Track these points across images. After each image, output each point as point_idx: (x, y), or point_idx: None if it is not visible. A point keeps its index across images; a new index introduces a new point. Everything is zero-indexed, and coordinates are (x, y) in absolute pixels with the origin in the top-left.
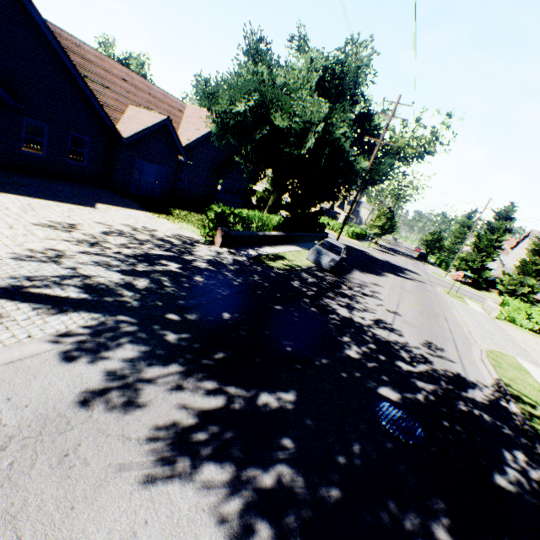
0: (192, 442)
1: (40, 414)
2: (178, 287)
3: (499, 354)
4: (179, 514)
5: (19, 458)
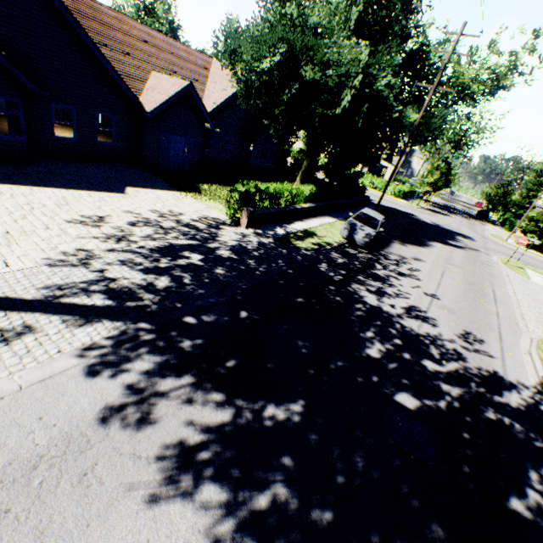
0: (196, 460)
1: (66, 433)
2: (198, 284)
3: None
4: (177, 534)
5: (48, 477)
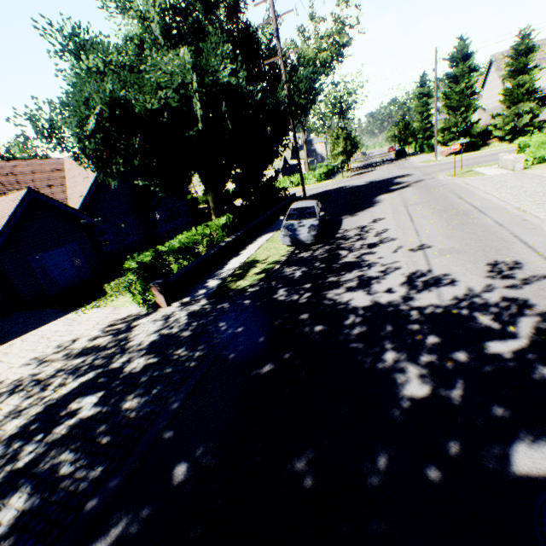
0: None
1: None
2: (88, 460)
3: None
4: None
5: None
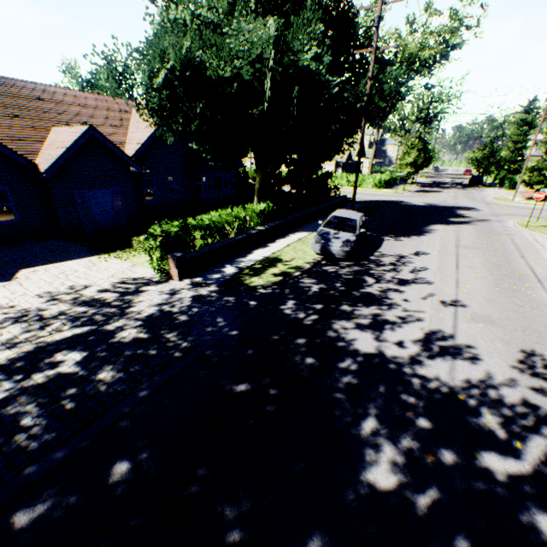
0: None
1: None
2: (47, 420)
3: None
4: None
5: None
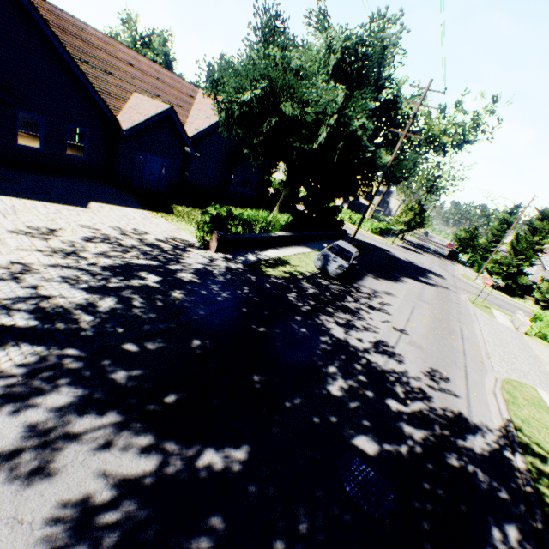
0: (98, 525)
1: None
2: (149, 307)
3: (517, 385)
4: None
5: None
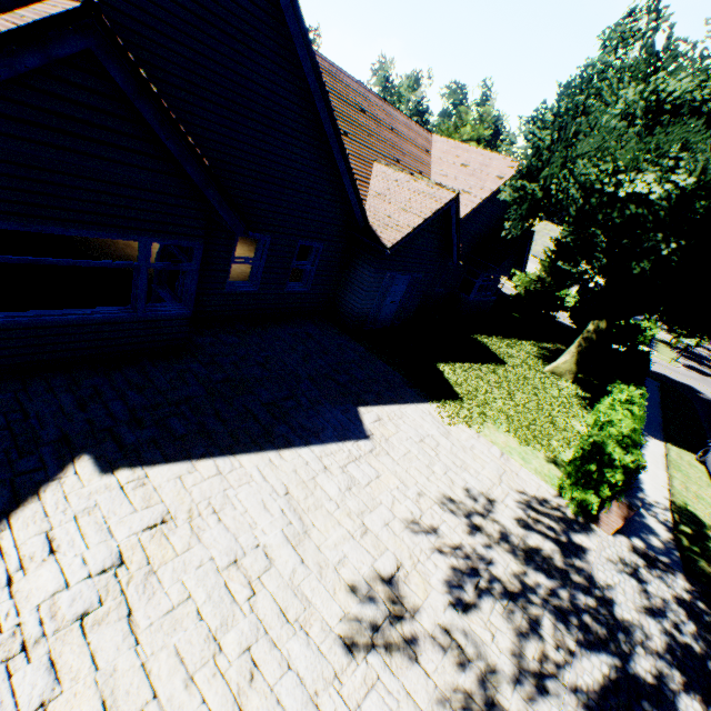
0: None
1: None
2: None
3: None
4: None
5: None
